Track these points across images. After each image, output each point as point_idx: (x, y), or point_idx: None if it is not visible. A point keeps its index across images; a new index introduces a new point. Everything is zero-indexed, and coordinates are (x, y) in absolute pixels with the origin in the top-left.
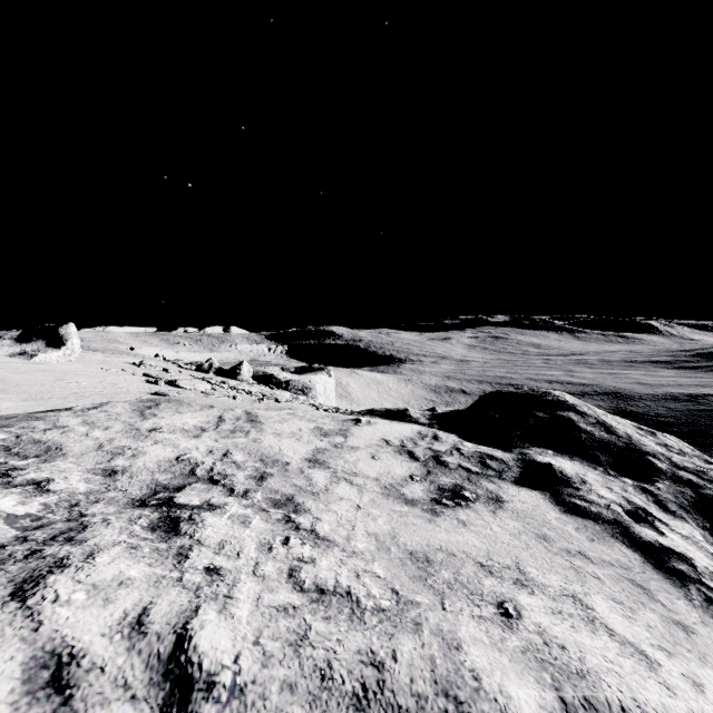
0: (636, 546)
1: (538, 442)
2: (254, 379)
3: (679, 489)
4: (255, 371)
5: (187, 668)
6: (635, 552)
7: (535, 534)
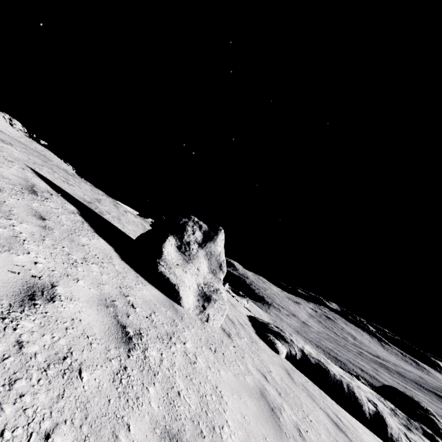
0: None
1: (423, 423)
2: None
3: None
4: None
5: (409, 438)
6: None
7: None
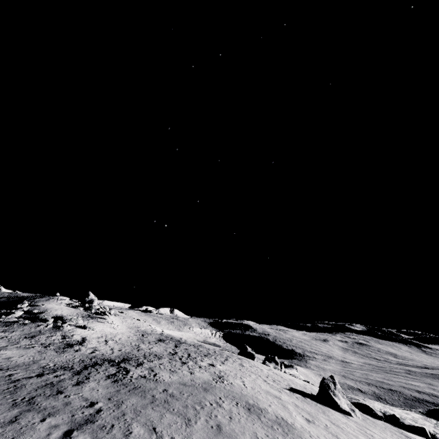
0: None
1: None
2: None
3: None
4: None
5: None
6: None
7: None
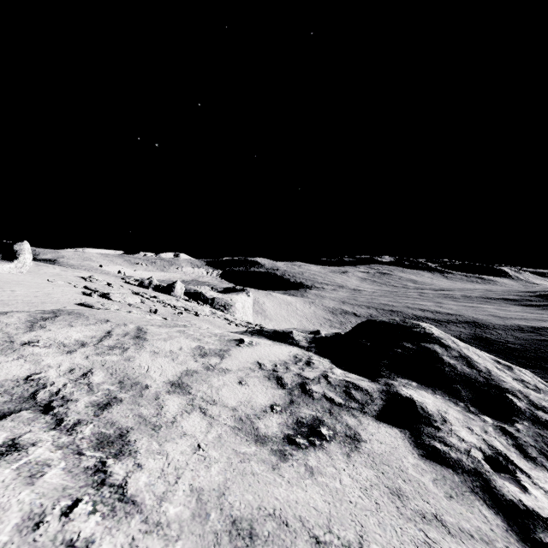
0: (498, 506)
1: (404, 373)
2: (186, 295)
3: (538, 432)
4: (188, 289)
5: None
6: (497, 514)
7: (388, 488)
